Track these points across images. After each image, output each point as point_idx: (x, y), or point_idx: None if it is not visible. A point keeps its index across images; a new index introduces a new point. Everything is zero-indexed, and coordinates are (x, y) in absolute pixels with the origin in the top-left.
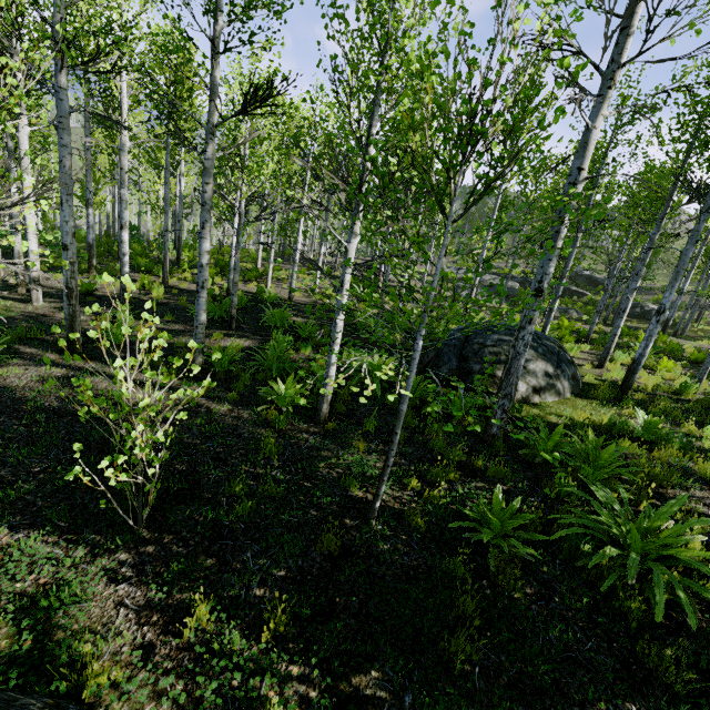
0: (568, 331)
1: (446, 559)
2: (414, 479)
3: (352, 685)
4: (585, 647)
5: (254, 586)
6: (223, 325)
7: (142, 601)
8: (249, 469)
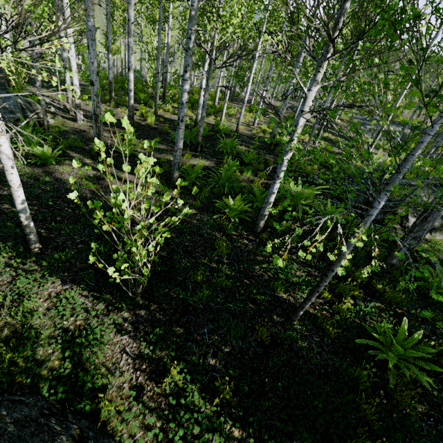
0: None
1: (353, 368)
2: (326, 292)
3: None
4: None
5: (208, 356)
6: (191, 148)
7: (136, 351)
8: (206, 263)
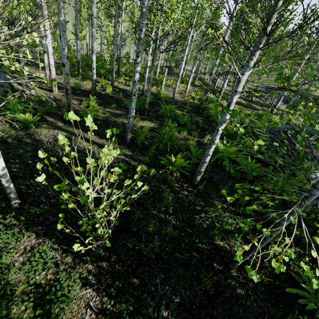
0: None
1: (287, 318)
2: (254, 239)
3: None
4: None
5: (162, 308)
6: (140, 112)
7: (99, 305)
8: (156, 213)
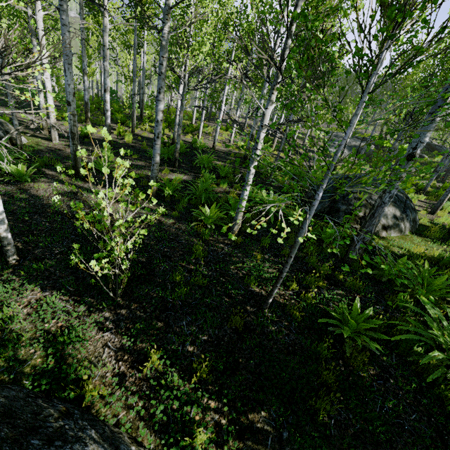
0: (410, 184)
1: (315, 343)
2: (294, 284)
3: (248, 419)
4: (410, 417)
5: (187, 344)
6: (169, 164)
7: (118, 345)
8: (185, 265)
